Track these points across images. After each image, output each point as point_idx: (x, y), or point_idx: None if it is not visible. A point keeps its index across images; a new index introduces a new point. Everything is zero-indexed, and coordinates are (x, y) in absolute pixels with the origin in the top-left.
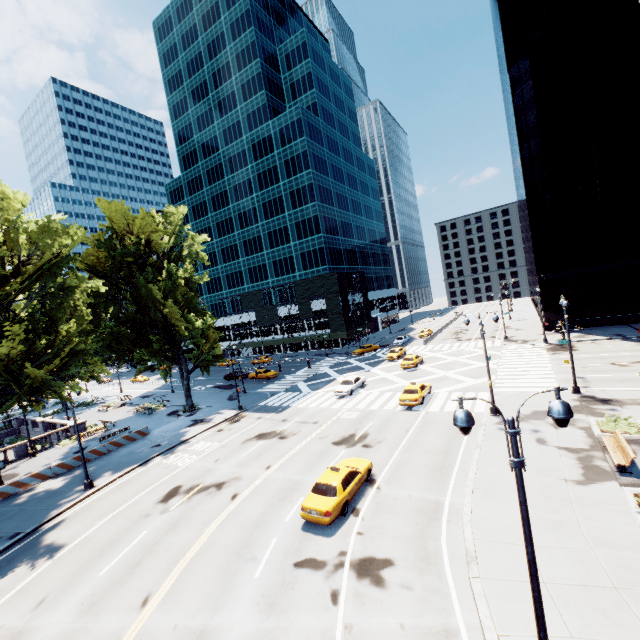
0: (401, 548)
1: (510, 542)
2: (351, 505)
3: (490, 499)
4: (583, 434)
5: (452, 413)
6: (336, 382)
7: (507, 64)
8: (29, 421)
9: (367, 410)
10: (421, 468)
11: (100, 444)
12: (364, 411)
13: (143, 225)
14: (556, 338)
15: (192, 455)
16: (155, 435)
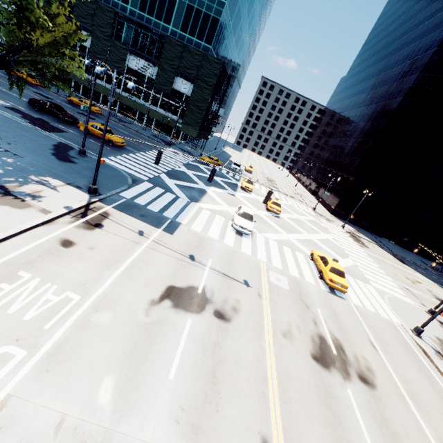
0: None
1: None
2: None
3: None
4: None
5: (379, 316)
6: (211, 197)
7: None
8: None
9: (291, 276)
10: None
11: None
12: (290, 277)
13: None
14: (345, 227)
15: (3, 343)
16: None
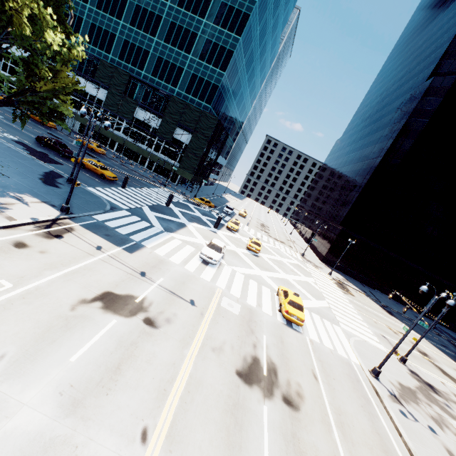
0: None
1: None
2: None
3: None
4: None
5: (335, 354)
6: (189, 231)
7: (433, 72)
8: None
9: (247, 305)
10: None
11: None
12: (244, 305)
13: None
14: (333, 274)
15: None
16: None
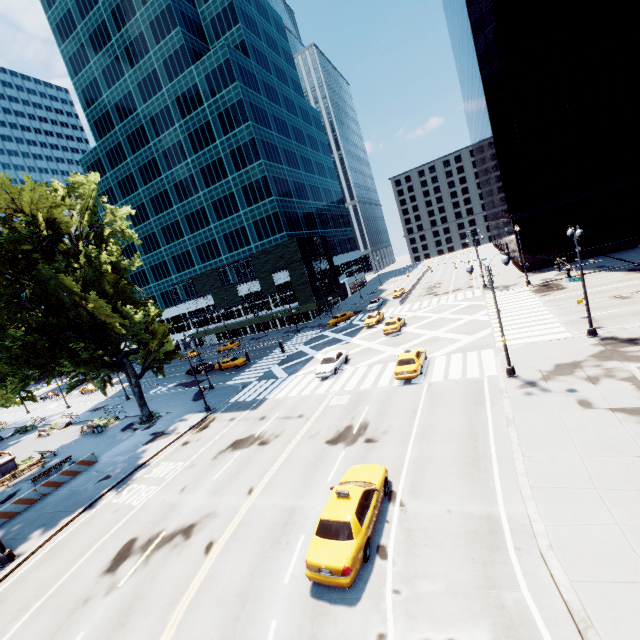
0: (466, 613)
1: (627, 580)
2: (372, 540)
3: (562, 503)
4: (631, 387)
5: (460, 381)
6: (315, 361)
7: None
8: None
9: (359, 391)
10: (449, 464)
11: (34, 485)
12: (355, 393)
13: (36, 199)
14: (538, 279)
15: (151, 486)
16: (104, 462)
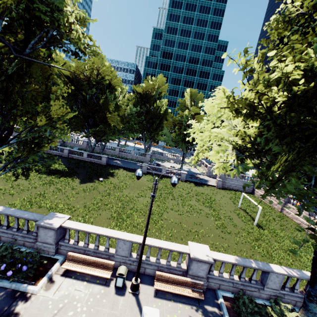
0: None
1: None
2: None
3: None
4: None
5: None
6: None
7: None
8: (164, 154)
9: None
10: None
11: None
12: None
13: None
14: None
15: None
16: None
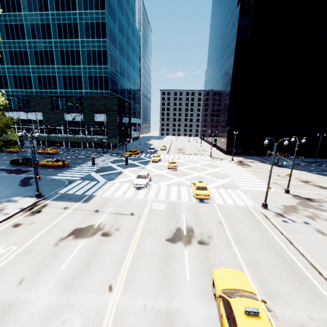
0: None
1: None
2: None
3: None
4: None
5: (235, 206)
6: (125, 174)
7: None
8: None
9: (170, 201)
10: (276, 270)
11: None
12: (168, 202)
13: None
14: (235, 159)
15: None
16: None
